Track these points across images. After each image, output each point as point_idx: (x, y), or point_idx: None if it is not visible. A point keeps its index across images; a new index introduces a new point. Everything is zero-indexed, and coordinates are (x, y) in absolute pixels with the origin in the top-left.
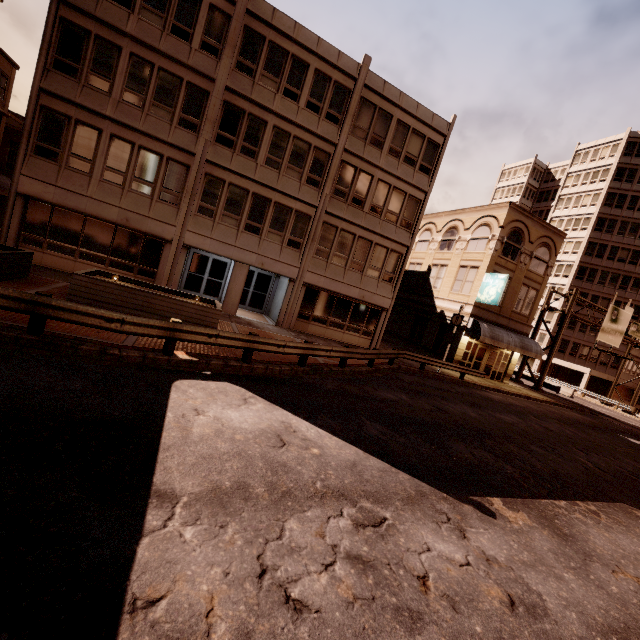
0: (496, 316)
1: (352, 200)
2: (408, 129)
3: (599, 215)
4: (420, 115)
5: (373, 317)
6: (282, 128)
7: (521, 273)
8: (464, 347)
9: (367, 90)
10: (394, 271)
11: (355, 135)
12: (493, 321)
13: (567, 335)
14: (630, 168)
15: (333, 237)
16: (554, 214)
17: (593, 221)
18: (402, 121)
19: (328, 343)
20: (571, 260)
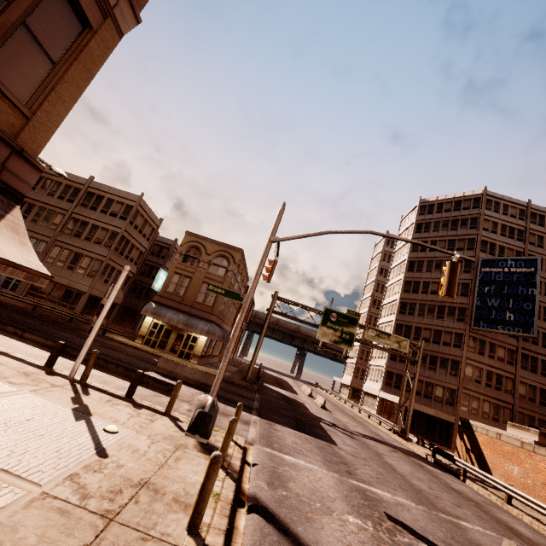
0: (178, 304)
1: (75, 234)
2: (114, 201)
3: (409, 259)
4: (120, 194)
5: (78, 298)
6: (43, 207)
7: (201, 274)
8: (148, 325)
9: (92, 188)
10: (96, 271)
11: (82, 206)
12: (175, 307)
13: (399, 369)
14: (425, 222)
15: (59, 252)
16: (391, 266)
17: (405, 264)
18: (111, 198)
19: (23, 303)
20: (396, 298)
